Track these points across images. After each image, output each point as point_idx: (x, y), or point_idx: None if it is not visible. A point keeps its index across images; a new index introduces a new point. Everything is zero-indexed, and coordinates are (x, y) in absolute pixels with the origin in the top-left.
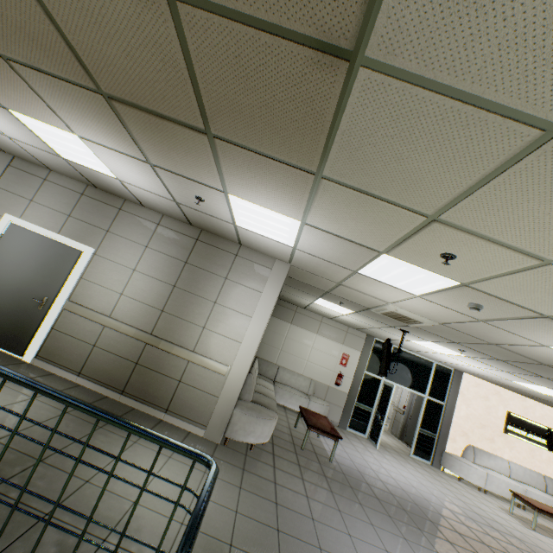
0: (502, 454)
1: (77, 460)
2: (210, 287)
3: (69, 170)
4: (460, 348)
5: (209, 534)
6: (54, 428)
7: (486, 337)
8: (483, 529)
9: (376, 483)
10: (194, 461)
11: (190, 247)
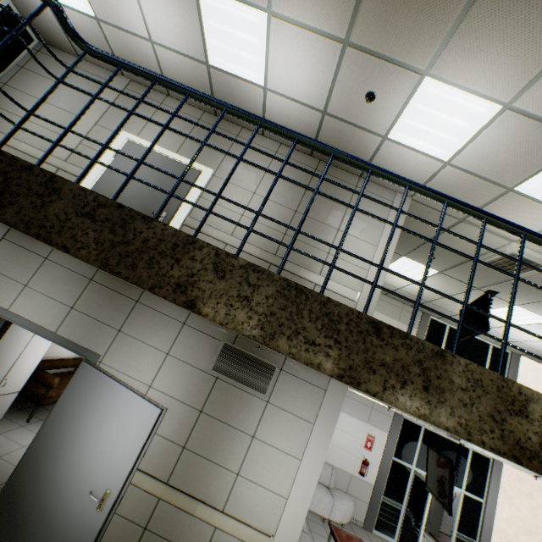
0: None
1: (434, 240)
2: (332, 214)
3: (198, 88)
4: None
5: None
6: (400, 206)
7: None
8: None
9: None
10: None
11: (309, 176)
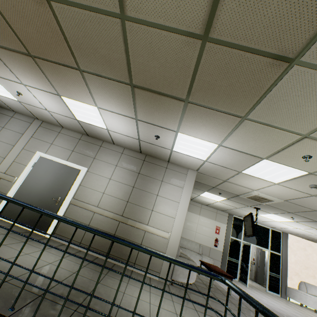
0: None
1: (142, 282)
2: (153, 186)
3: (76, 127)
4: (292, 216)
5: None
6: (127, 262)
7: (313, 206)
8: None
9: None
10: (211, 278)
11: (140, 165)
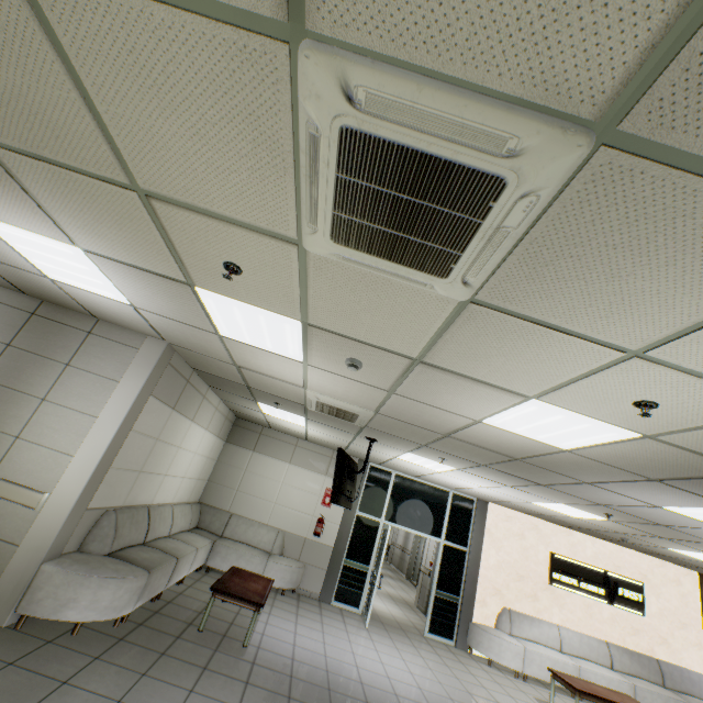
0: (550, 617)
1: None
2: (40, 377)
3: None
4: (438, 455)
5: None
6: None
7: (428, 424)
8: None
9: (311, 674)
10: None
11: (20, 324)
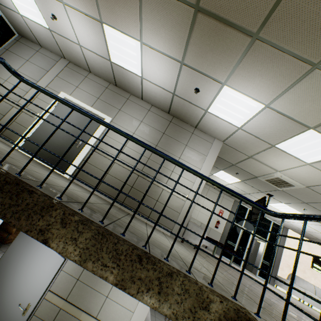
0: (310, 281)
1: (192, 200)
2: (177, 149)
3: (106, 71)
4: (304, 207)
5: (221, 277)
6: (177, 180)
7: None
8: None
9: None
10: (262, 211)
11: (166, 125)
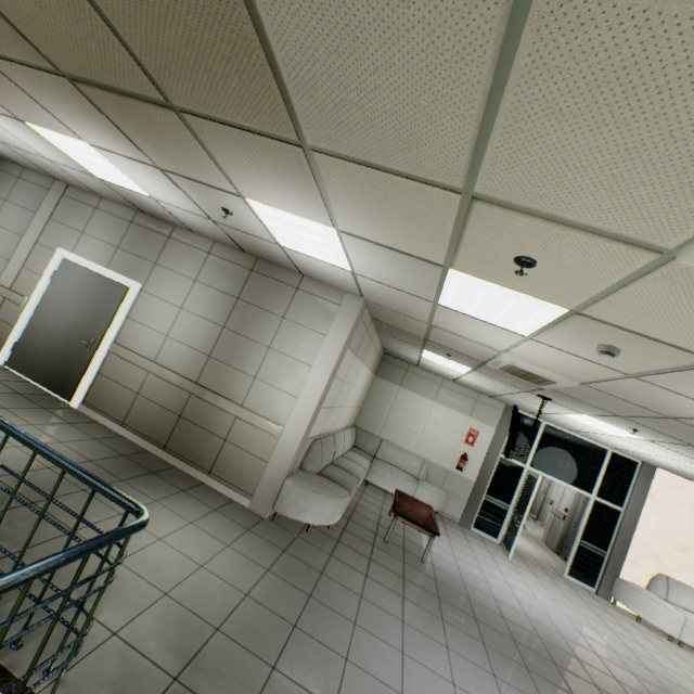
0: None
1: (11, 495)
2: (264, 328)
3: (113, 194)
4: (630, 426)
5: (195, 612)
6: None
7: (654, 405)
8: (649, 691)
9: (483, 599)
10: (127, 512)
11: (243, 280)
